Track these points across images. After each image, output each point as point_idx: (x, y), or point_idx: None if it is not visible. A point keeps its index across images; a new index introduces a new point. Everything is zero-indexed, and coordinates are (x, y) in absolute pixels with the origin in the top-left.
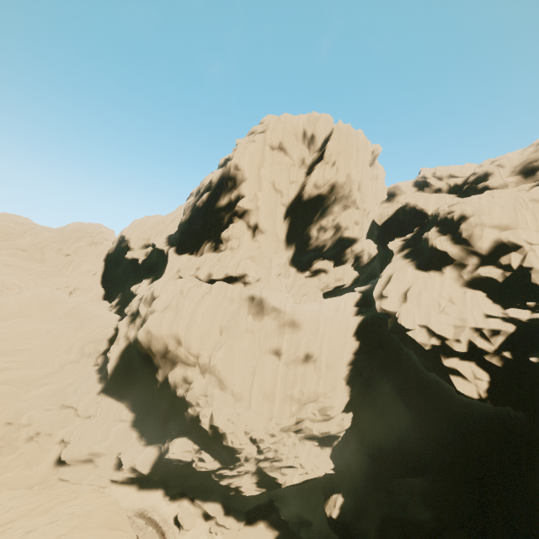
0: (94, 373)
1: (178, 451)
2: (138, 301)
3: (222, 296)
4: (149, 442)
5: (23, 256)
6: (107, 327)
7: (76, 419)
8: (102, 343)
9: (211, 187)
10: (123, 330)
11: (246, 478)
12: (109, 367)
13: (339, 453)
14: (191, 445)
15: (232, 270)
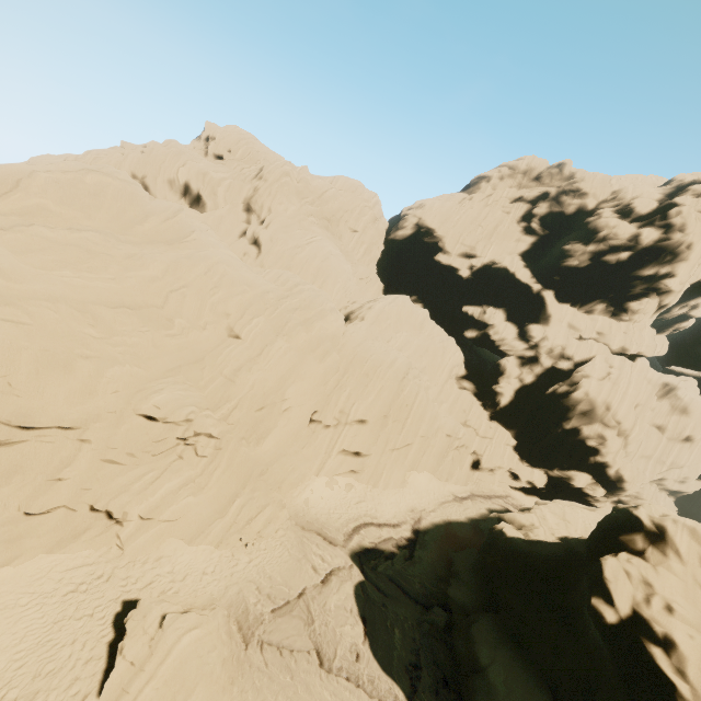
0: (475, 399)
1: (584, 482)
2: (526, 345)
3: (643, 377)
4: (532, 465)
5: (330, 230)
6: (460, 351)
7: (476, 437)
8: (462, 367)
9: (635, 248)
10: (515, 371)
11: (608, 503)
12: (505, 402)
13: (677, 501)
14: (590, 479)
15: (648, 352)
